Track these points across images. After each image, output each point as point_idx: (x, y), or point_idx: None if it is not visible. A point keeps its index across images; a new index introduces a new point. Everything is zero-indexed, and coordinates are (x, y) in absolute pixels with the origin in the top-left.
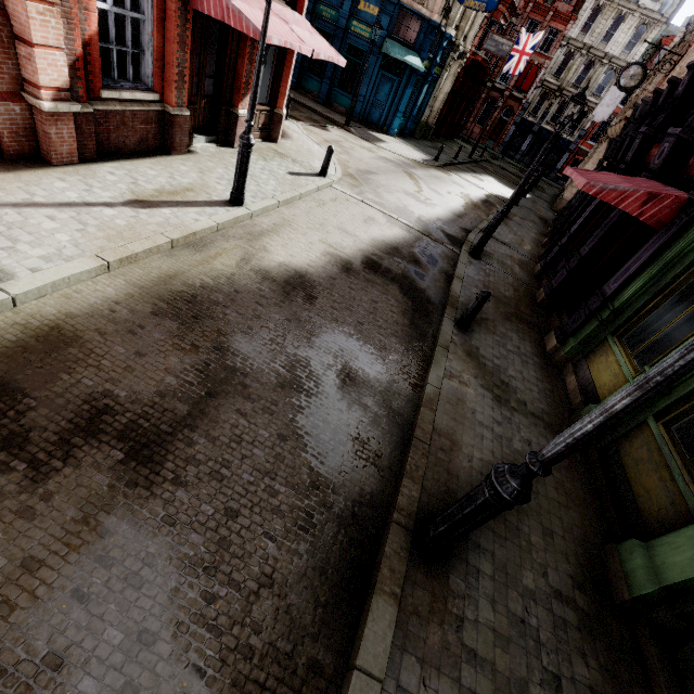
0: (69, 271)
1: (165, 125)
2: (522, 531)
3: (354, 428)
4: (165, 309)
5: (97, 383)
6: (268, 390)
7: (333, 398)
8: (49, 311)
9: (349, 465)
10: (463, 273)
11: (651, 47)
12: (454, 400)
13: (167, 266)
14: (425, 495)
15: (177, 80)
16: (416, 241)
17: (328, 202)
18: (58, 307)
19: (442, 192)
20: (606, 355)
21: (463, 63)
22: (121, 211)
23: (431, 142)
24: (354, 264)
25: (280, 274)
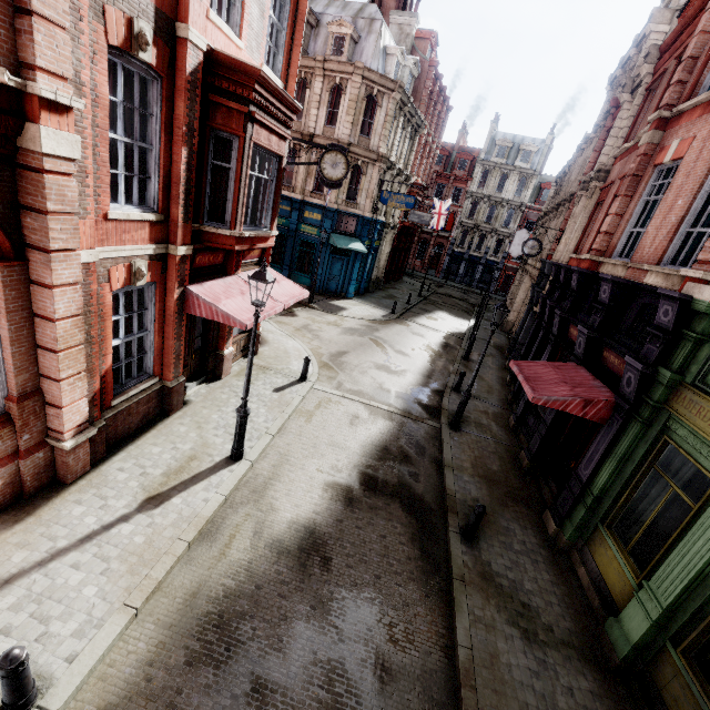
0: (104, 644)
1: (164, 395)
2: None
3: None
4: (197, 650)
5: None
6: None
7: None
8: None
9: None
10: (451, 458)
11: (534, 190)
12: (488, 659)
13: (189, 579)
14: None
15: (174, 362)
16: (400, 428)
17: (314, 411)
18: (96, 700)
19: (407, 351)
20: (604, 546)
21: (396, 232)
22: (138, 522)
23: (383, 291)
24: (353, 489)
25: (292, 540)
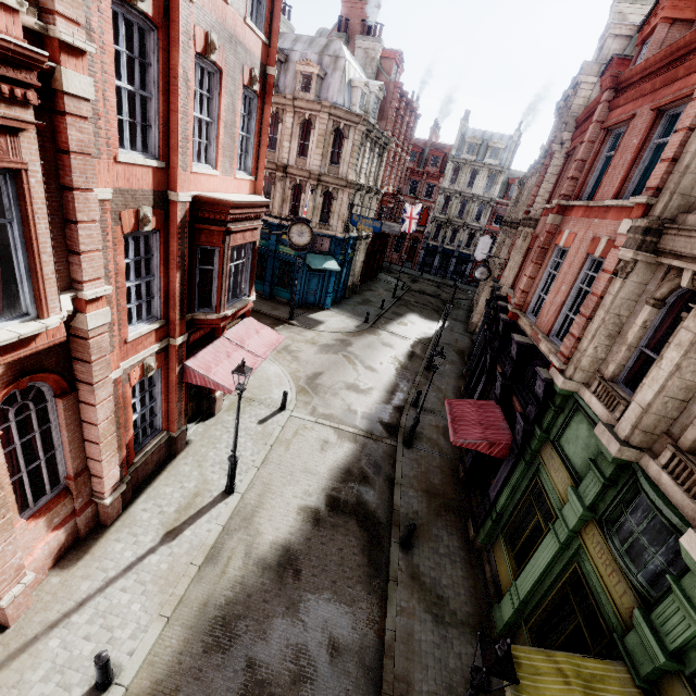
0: (150, 643)
1: (170, 442)
2: None
3: None
4: (210, 643)
5: None
6: (286, 691)
7: (327, 676)
8: (146, 685)
9: None
10: (401, 475)
11: (503, 185)
12: (406, 637)
13: (201, 593)
14: None
15: (177, 417)
16: (362, 450)
17: (291, 439)
18: (149, 677)
19: (376, 366)
20: (501, 551)
21: (369, 241)
22: (162, 553)
23: (359, 295)
24: (321, 511)
25: (273, 557)
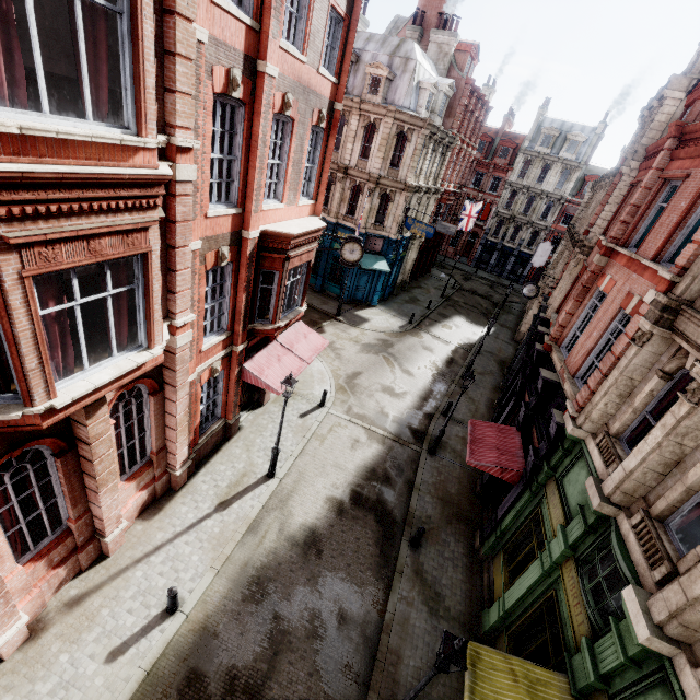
0: (204, 586)
1: (226, 427)
2: None
3: (345, 658)
4: (247, 595)
5: (228, 660)
6: (301, 642)
7: (334, 638)
8: (200, 616)
9: (343, 685)
10: (420, 481)
11: (577, 182)
12: (402, 620)
13: (243, 555)
14: (380, 699)
15: (233, 408)
16: (389, 452)
17: (326, 435)
18: (203, 611)
19: (413, 370)
20: (499, 564)
21: (423, 239)
22: (215, 519)
23: (407, 293)
24: (345, 503)
25: (301, 536)
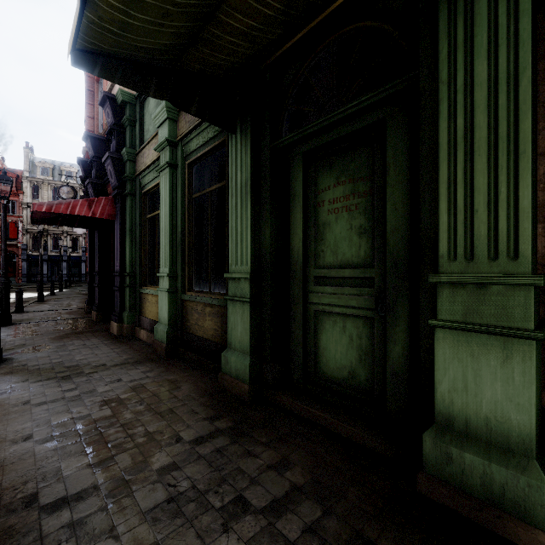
0: None
1: None
2: (135, 434)
3: None
4: None
5: None
6: None
7: None
8: None
9: None
10: None
11: None
12: None
13: None
14: None
15: None
16: None
17: None
18: None
19: None
20: (147, 299)
21: None
22: None
23: None
24: None
25: None
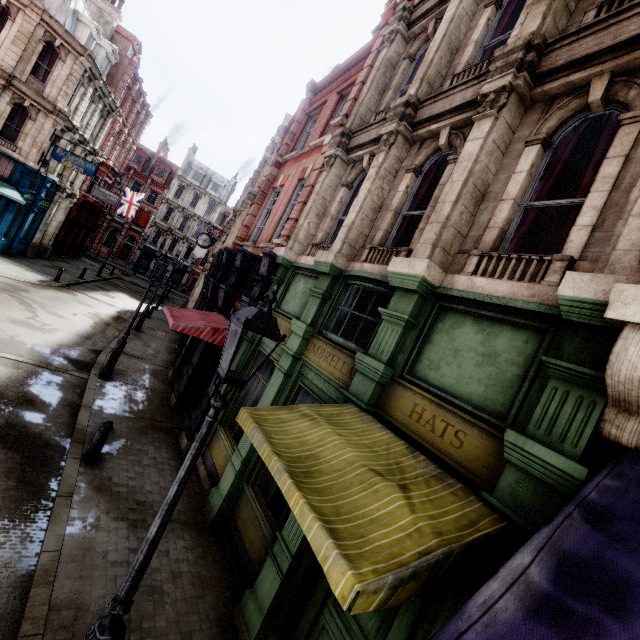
0: None
1: None
2: None
3: None
4: None
5: None
6: None
7: None
8: None
9: None
10: (92, 400)
11: (221, 215)
12: (81, 553)
13: None
14: None
15: None
16: (29, 376)
17: None
18: None
19: (66, 314)
20: (219, 441)
21: (74, 201)
22: None
23: (49, 261)
24: None
25: None
